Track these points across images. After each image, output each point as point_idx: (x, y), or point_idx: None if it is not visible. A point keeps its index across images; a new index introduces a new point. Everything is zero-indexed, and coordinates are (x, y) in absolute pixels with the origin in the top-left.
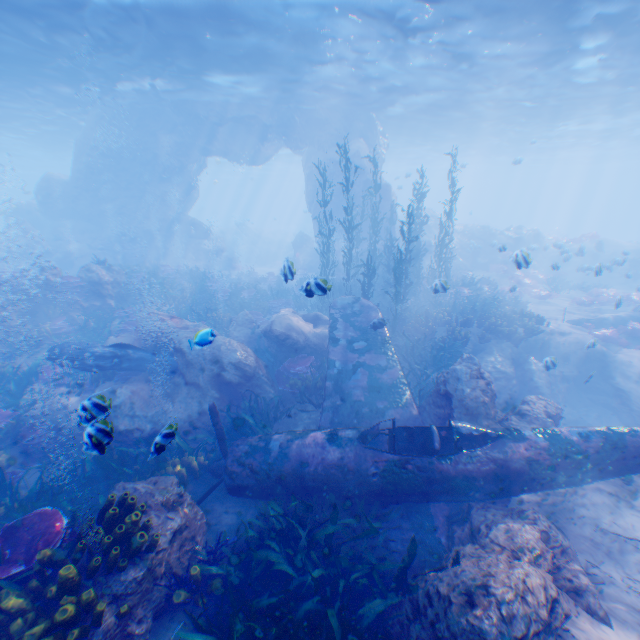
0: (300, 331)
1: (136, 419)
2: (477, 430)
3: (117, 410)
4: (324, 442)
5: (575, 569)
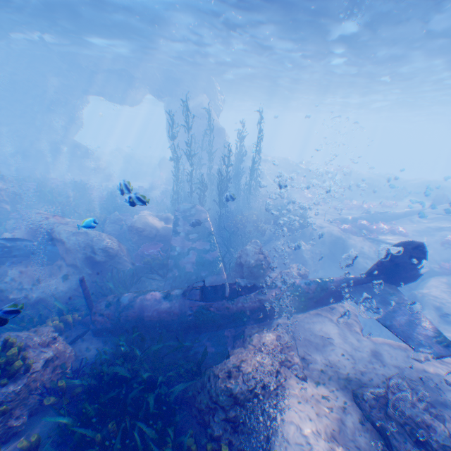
0: (154, 226)
1: (24, 291)
2: (250, 283)
3: (8, 285)
4: (159, 297)
5: (292, 354)
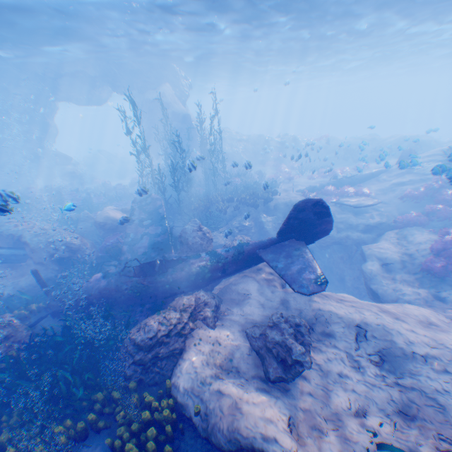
0: (116, 219)
1: None
2: (176, 256)
3: None
4: (101, 278)
5: (205, 309)
